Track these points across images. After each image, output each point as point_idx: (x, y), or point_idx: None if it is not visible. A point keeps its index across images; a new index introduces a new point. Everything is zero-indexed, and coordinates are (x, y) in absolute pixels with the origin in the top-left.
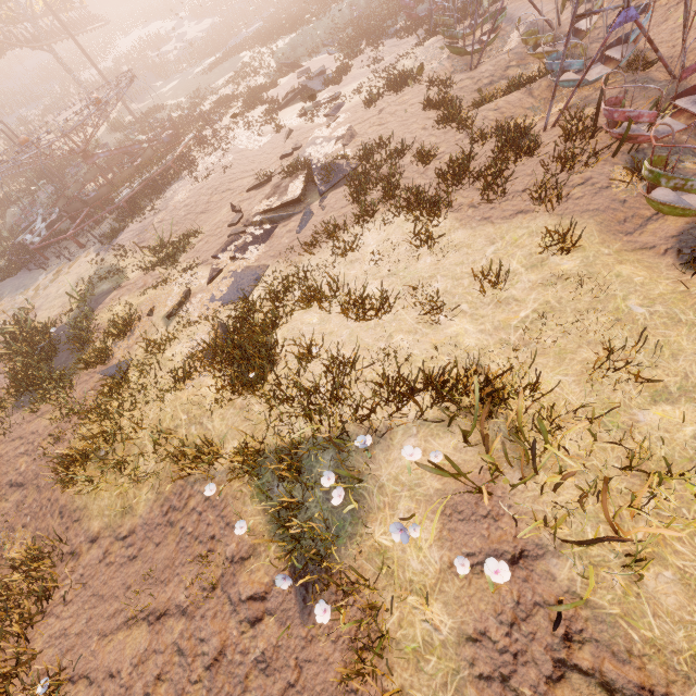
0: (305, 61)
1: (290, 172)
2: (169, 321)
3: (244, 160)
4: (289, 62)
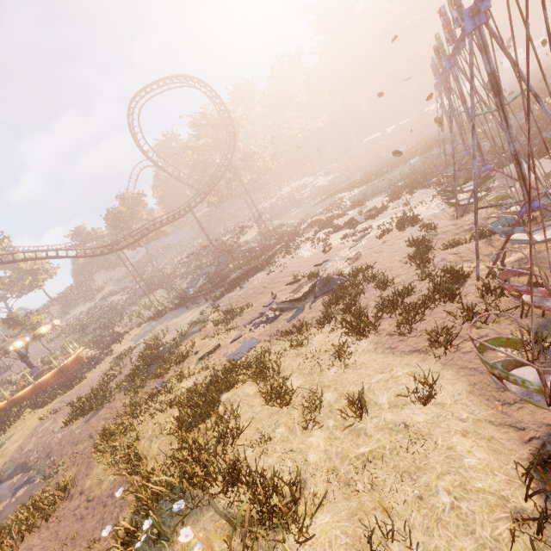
0: (367, 201)
1: (311, 277)
2: (199, 362)
3: (297, 264)
4: (357, 202)
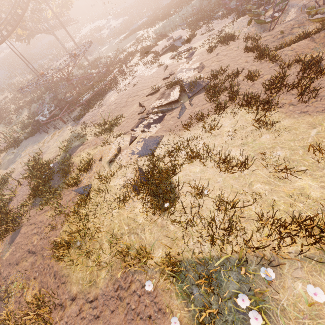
0: (170, 33)
1: (170, 86)
2: (110, 164)
3: (143, 81)
4: (162, 34)
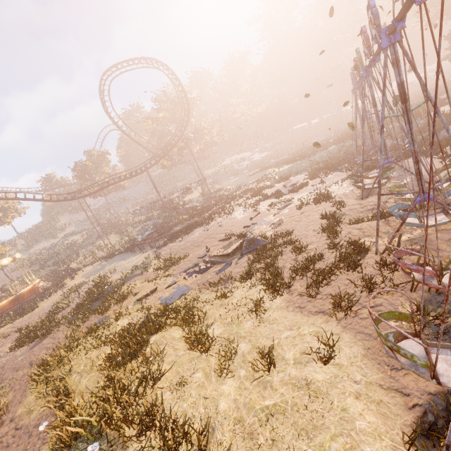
0: (292, 177)
1: (240, 236)
2: (136, 302)
3: (230, 223)
4: (284, 177)
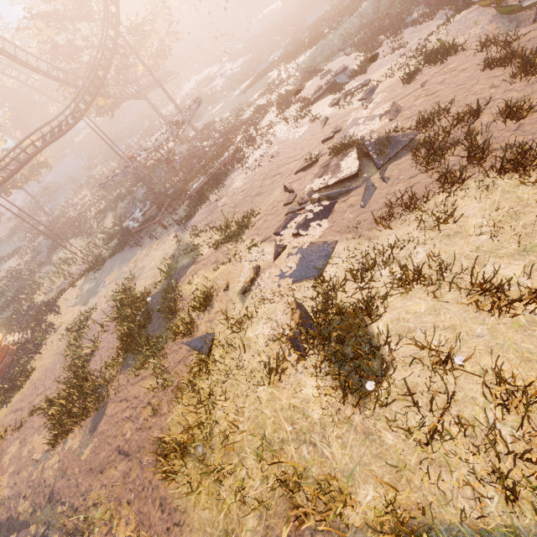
0: (324, 66)
1: (337, 151)
2: (244, 297)
3: (287, 148)
4: (312, 69)
